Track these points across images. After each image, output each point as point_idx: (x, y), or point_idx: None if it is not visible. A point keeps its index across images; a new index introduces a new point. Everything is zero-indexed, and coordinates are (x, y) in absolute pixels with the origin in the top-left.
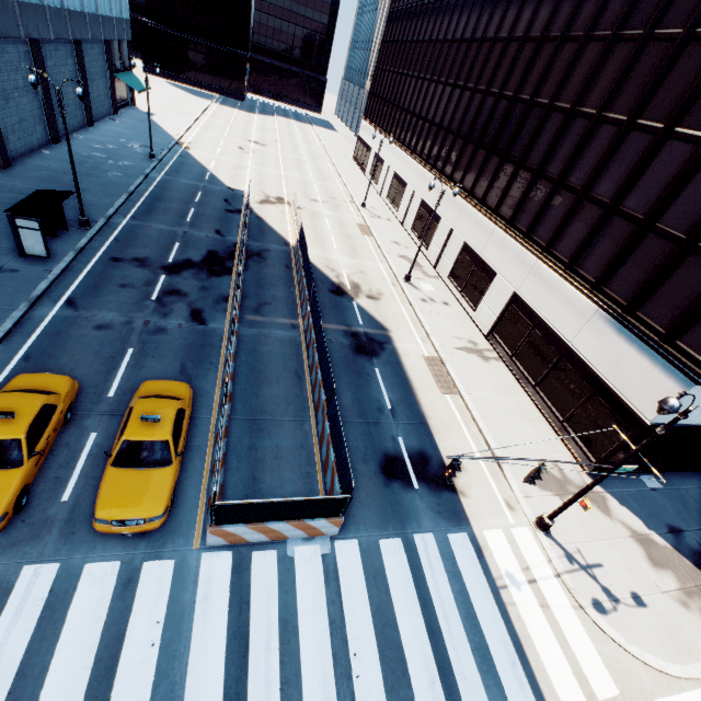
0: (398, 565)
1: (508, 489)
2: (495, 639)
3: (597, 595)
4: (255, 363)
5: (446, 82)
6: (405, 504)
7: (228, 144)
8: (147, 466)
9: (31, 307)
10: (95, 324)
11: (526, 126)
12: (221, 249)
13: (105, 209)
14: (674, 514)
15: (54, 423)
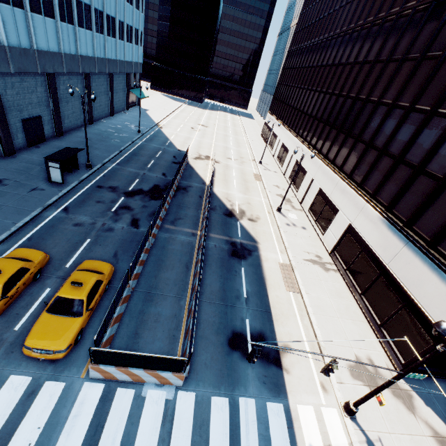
0: (221, 420)
1: None
2: None
3: None
4: (161, 255)
5: (316, 90)
6: (239, 371)
7: (185, 125)
8: (66, 314)
9: (43, 210)
10: (74, 223)
11: (362, 115)
12: (162, 184)
13: (103, 159)
14: None
15: (24, 279)
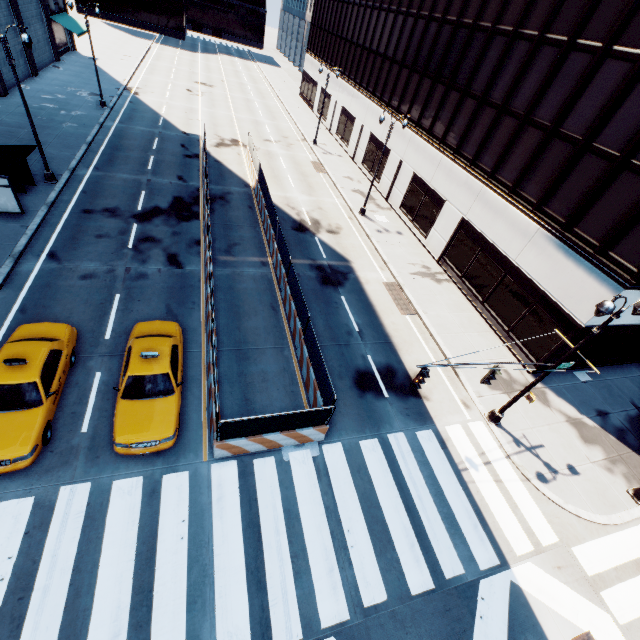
0: (376, 460)
1: (464, 391)
2: (460, 509)
3: (540, 469)
4: (233, 299)
5: (388, 9)
6: (378, 410)
7: (176, 86)
8: (153, 396)
9: (16, 262)
10: (80, 275)
11: (470, 52)
12: (186, 194)
13: (67, 162)
14: (601, 400)
15: (62, 366)
